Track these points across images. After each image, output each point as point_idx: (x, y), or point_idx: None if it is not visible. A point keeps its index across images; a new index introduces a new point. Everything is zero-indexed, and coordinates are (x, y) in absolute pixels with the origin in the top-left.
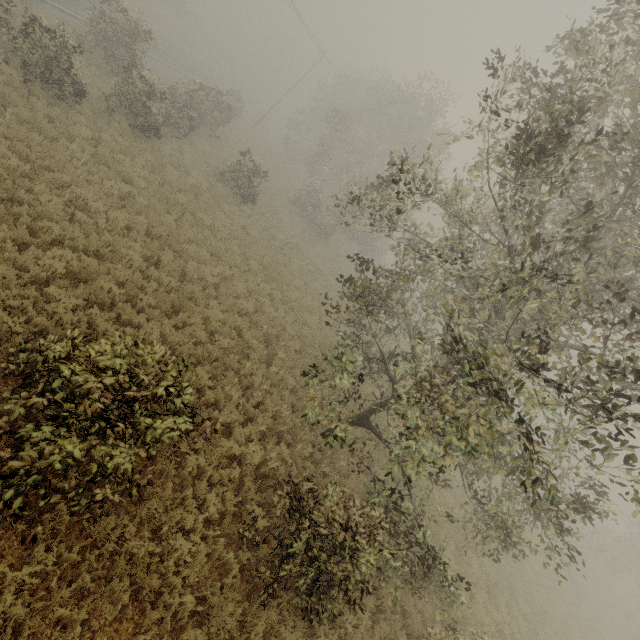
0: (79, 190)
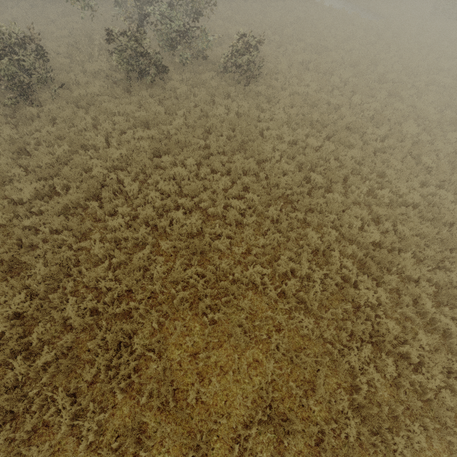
0: None
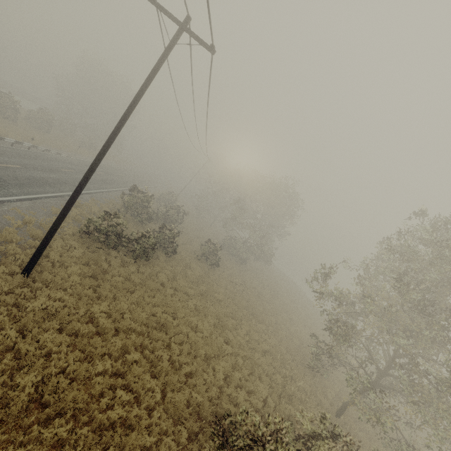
0: (190, 319)
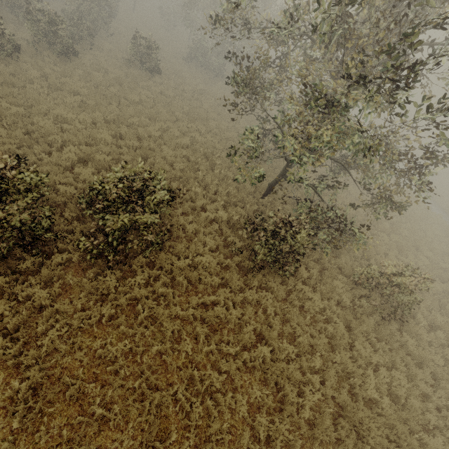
0: (55, 111)
